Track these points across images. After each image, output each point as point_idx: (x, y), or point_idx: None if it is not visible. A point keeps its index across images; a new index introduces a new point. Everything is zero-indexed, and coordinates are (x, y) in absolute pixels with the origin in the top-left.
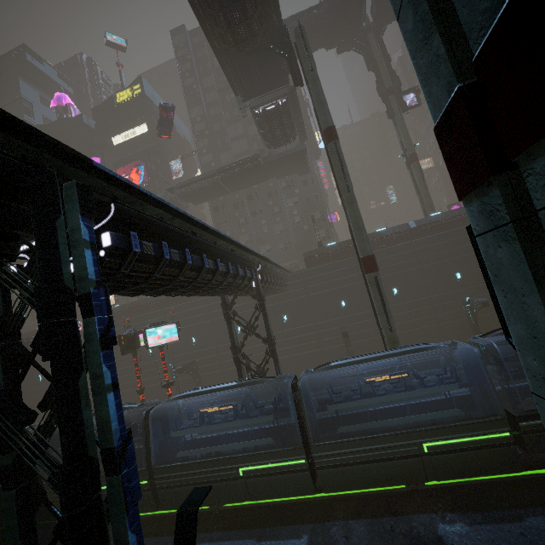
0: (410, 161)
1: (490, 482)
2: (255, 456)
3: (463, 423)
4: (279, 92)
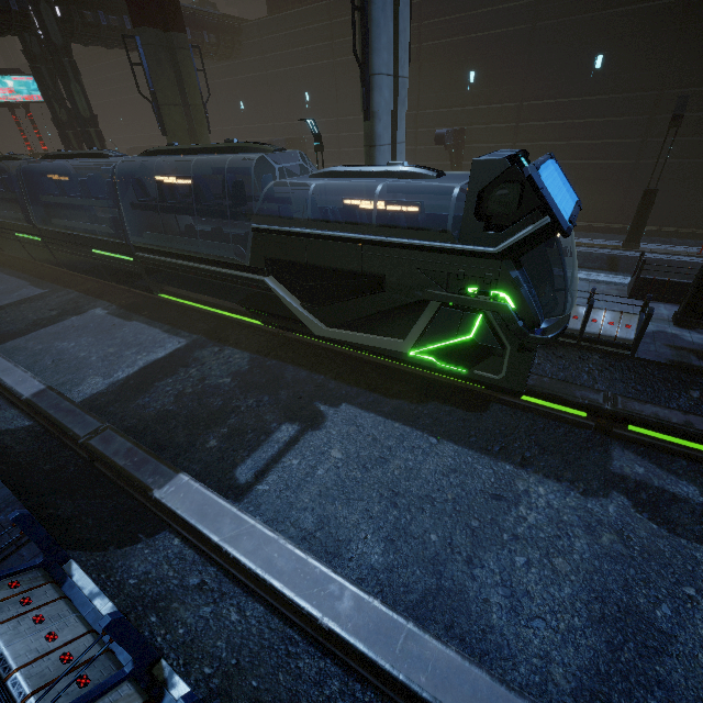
0: None
1: (166, 301)
2: (19, 227)
3: (106, 240)
4: None
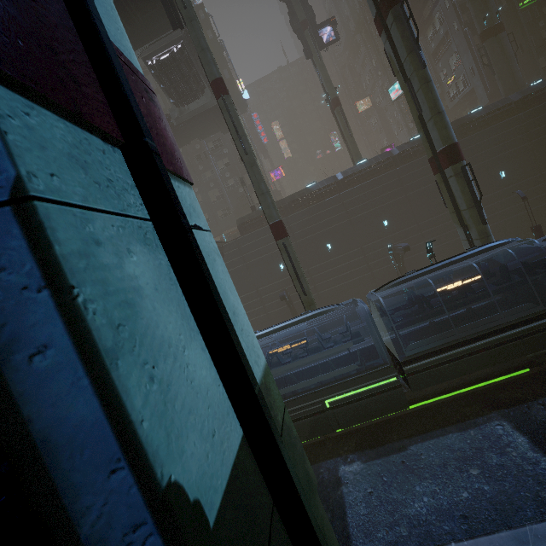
0: (333, 106)
1: (388, 419)
2: None
3: (357, 377)
4: (172, 36)
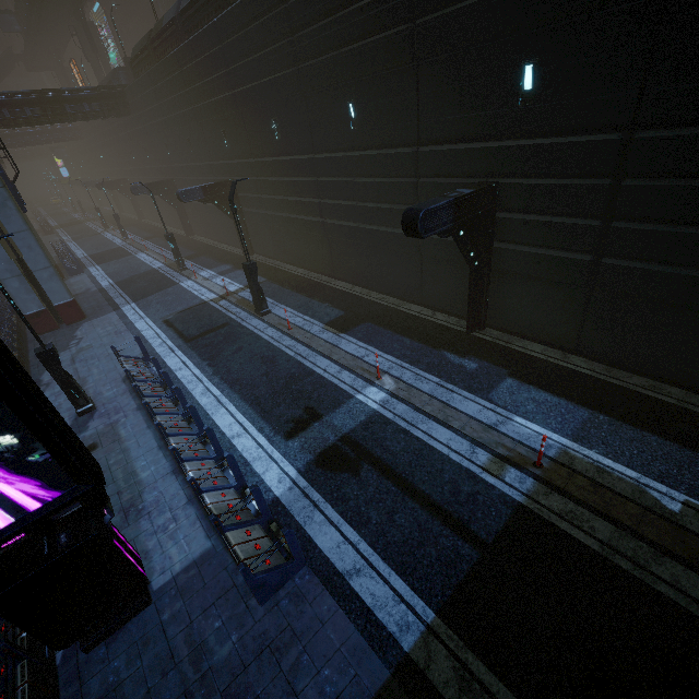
0: None
1: None
2: None
3: None
4: None
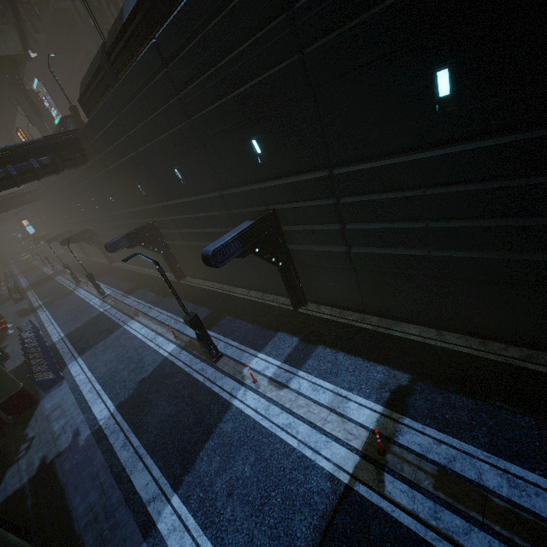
0: None
1: None
2: None
3: None
4: None
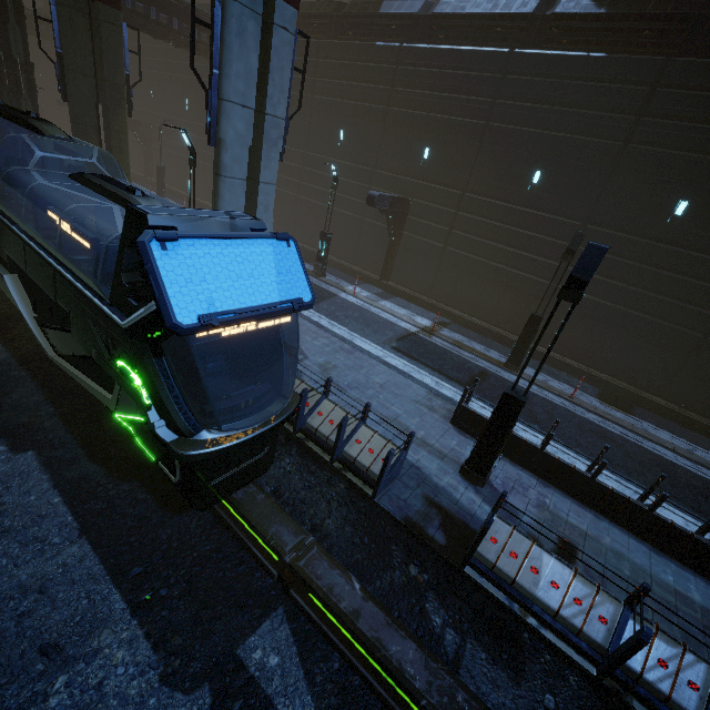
0: None
1: None
2: None
3: None
4: None
